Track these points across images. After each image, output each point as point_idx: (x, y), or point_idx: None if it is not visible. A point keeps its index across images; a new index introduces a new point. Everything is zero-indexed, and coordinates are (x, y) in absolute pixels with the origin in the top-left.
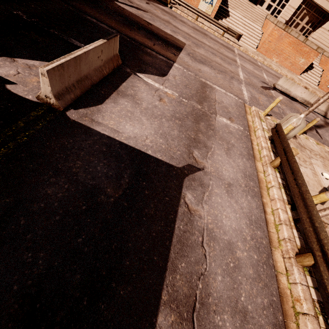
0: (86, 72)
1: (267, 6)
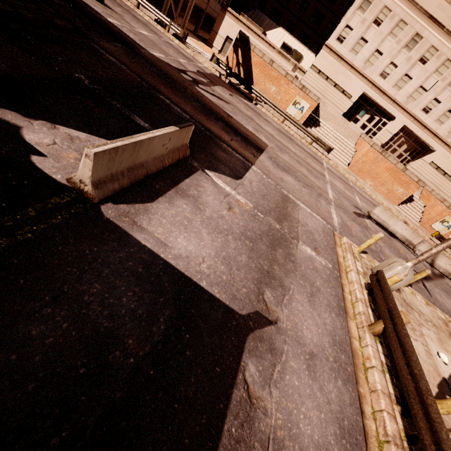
0: (143, 159)
1: (362, 125)
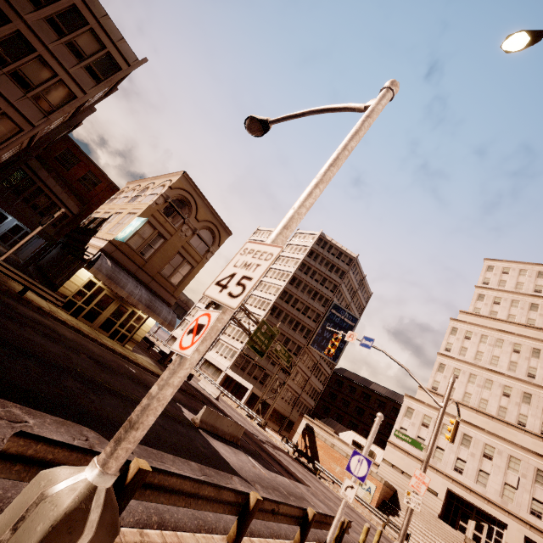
0: (218, 426)
1: (473, 535)
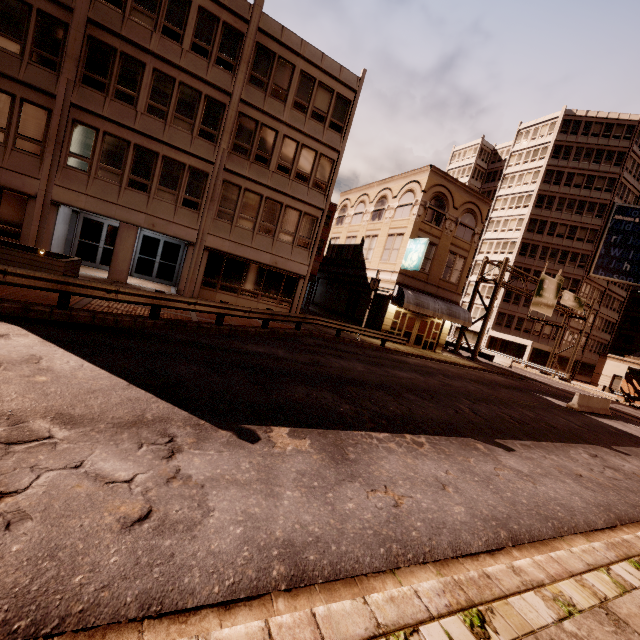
0: (590, 405)
1: None
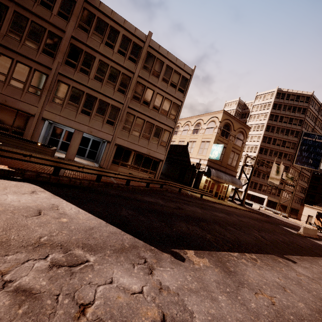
0: (308, 233)
1: None
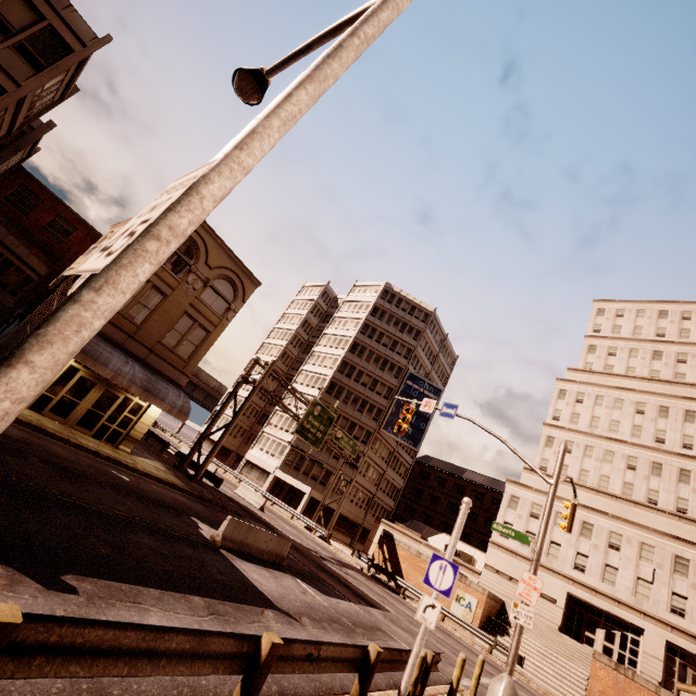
0: (250, 542)
1: (603, 648)
